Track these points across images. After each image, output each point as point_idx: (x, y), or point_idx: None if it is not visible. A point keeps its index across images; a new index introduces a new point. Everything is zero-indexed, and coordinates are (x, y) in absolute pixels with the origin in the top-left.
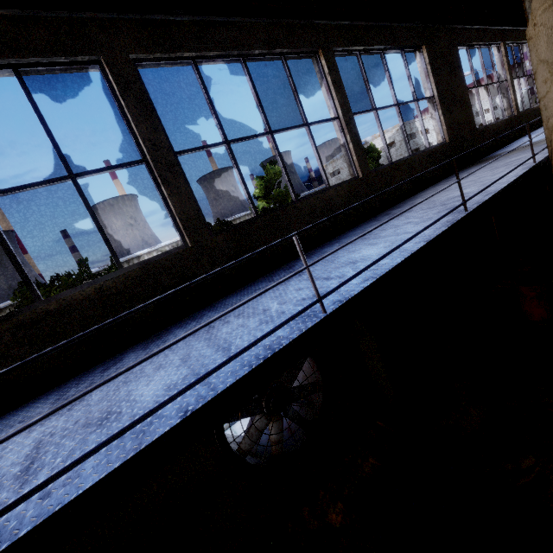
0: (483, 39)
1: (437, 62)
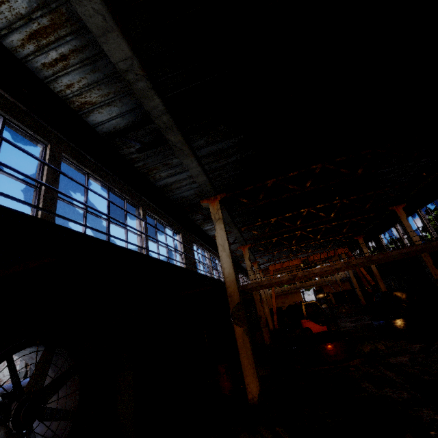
0: (202, 246)
1: (185, 242)
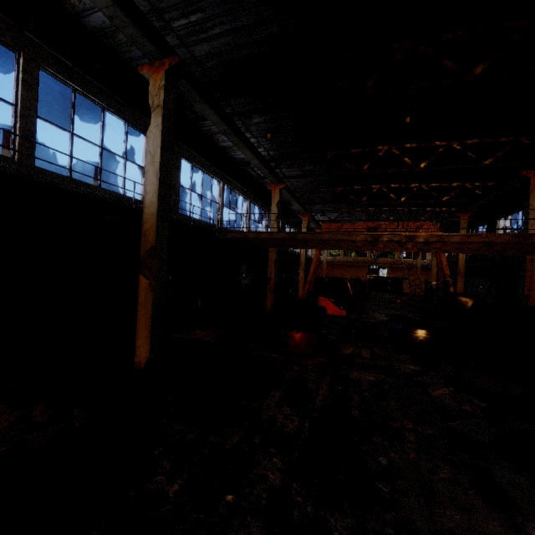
0: (207, 169)
1: None
